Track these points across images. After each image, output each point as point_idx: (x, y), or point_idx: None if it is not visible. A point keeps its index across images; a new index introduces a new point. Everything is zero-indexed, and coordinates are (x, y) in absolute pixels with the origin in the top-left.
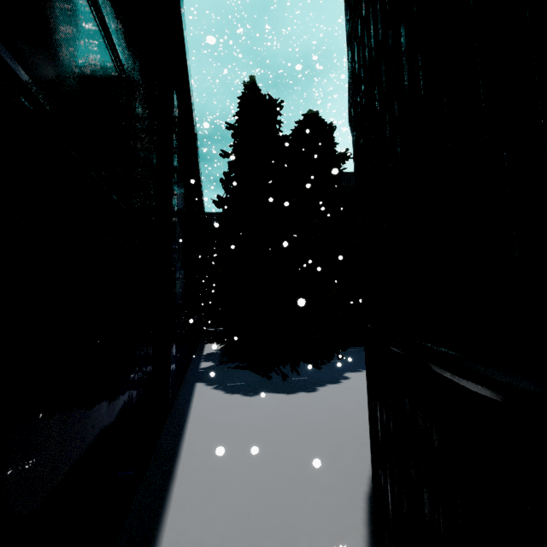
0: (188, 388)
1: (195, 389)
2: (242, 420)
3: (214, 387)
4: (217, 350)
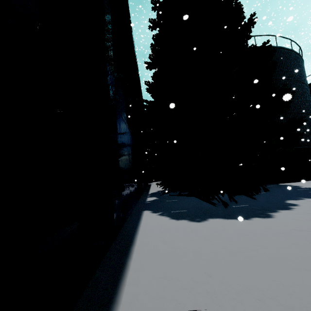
0: (136, 215)
1: (142, 216)
2: (201, 253)
3: (160, 214)
4: (158, 191)
